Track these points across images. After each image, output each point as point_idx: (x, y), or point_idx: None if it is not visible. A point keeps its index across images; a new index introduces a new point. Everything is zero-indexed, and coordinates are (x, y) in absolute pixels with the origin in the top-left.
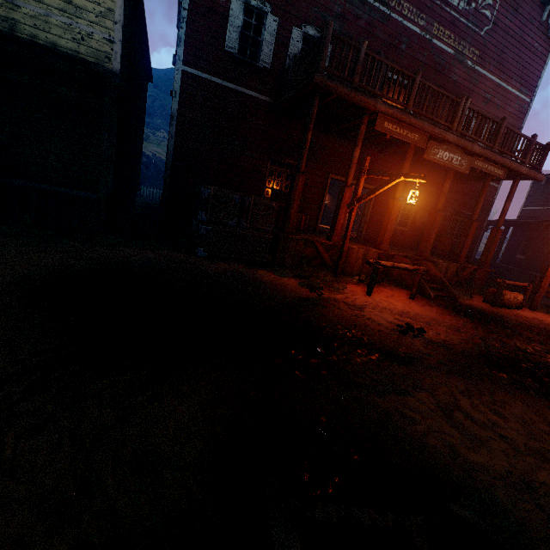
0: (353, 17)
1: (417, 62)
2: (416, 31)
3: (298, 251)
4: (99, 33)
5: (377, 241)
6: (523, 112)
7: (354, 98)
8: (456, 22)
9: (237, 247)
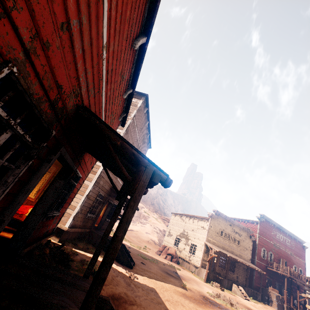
0: (275, 248)
1: (284, 255)
2: (283, 250)
3: (288, 309)
4: (249, 256)
5: (297, 307)
6: (304, 264)
7: (293, 278)
8: (289, 247)
9: (280, 307)
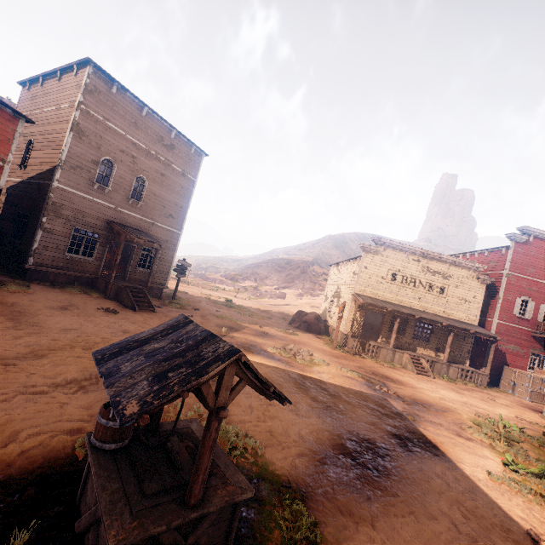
0: None
1: None
2: None
3: None
4: (473, 314)
5: None
6: None
7: None
8: None
9: (541, 398)
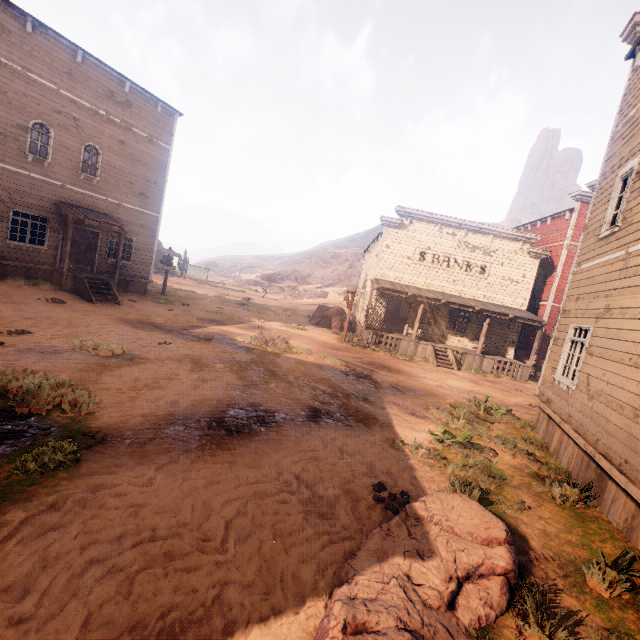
0: None
1: None
2: None
3: None
4: (521, 297)
5: None
6: None
7: None
8: None
9: None
